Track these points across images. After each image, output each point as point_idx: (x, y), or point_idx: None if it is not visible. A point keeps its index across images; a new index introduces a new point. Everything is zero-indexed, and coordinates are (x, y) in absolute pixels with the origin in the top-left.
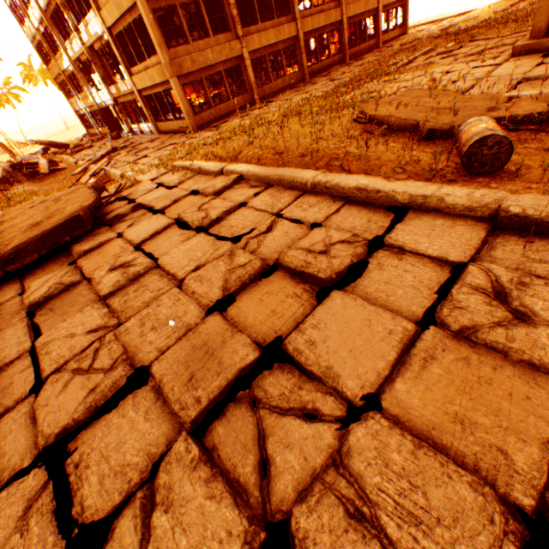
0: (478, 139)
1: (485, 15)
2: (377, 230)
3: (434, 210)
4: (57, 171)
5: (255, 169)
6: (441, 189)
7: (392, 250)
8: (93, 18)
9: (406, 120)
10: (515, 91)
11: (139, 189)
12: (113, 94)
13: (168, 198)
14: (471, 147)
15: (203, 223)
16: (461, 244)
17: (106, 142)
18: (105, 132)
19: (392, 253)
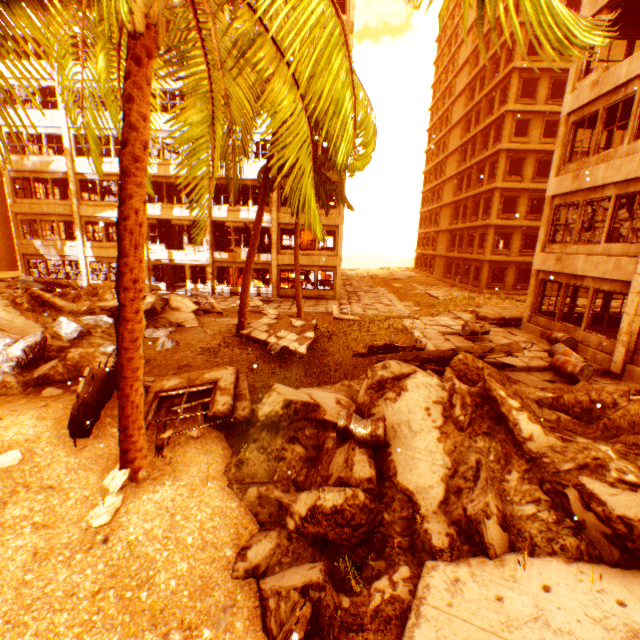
0: None
1: (382, 274)
2: None
3: None
4: (208, 313)
5: None
6: None
7: None
8: (255, 210)
9: None
10: None
11: None
12: (215, 258)
13: None
14: None
15: None
16: None
17: None
18: (112, 286)
19: None
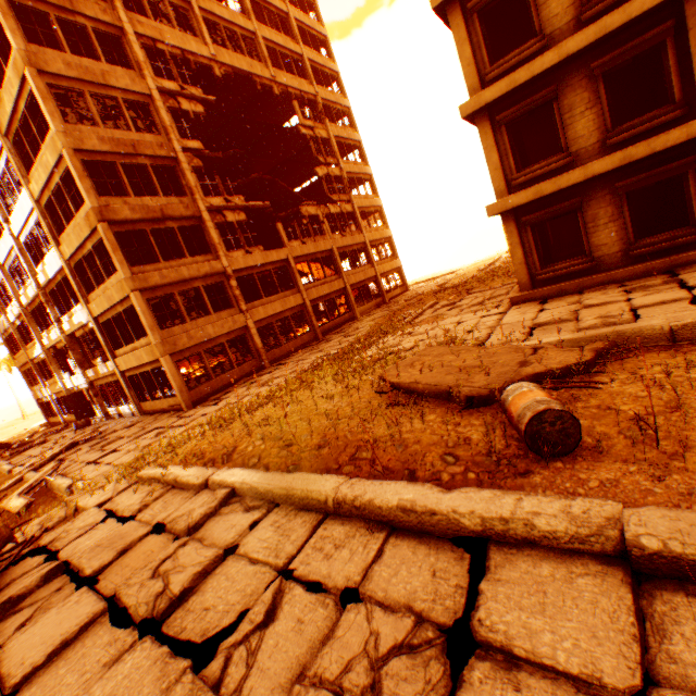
0: (532, 415)
1: (470, 273)
2: (453, 596)
3: (526, 541)
4: None
5: (253, 477)
6: (521, 501)
7: (494, 657)
8: (79, 309)
9: (436, 385)
10: (533, 337)
11: (74, 525)
12: (90, 377)
13: (112, 545)
14: (528, 424)
15: (156, 607)
16: (606, 630)
17: (68, 433)
18: (72, 418)
19: (496, 665)
